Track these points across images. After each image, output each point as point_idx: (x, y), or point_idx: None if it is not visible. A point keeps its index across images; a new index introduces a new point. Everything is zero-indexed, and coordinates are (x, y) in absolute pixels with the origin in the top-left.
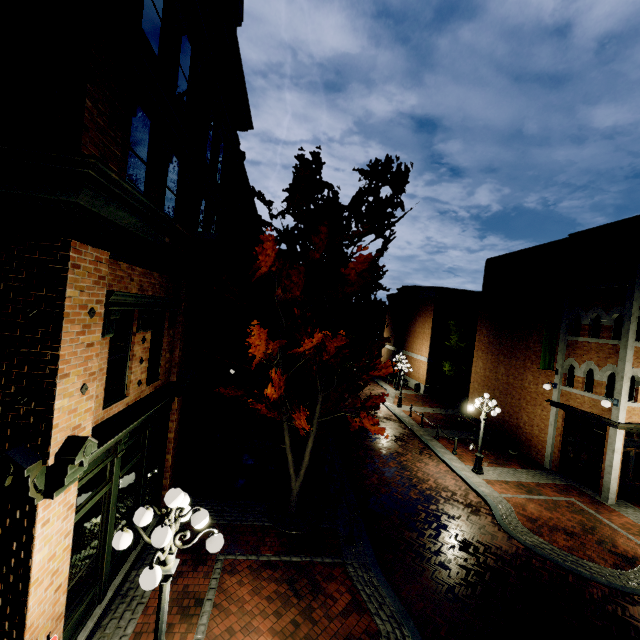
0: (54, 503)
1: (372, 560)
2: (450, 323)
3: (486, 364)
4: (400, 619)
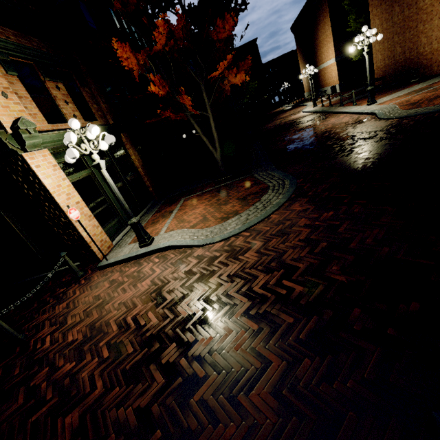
0: (37, 159)
1: (270, 167)
2: (344, 5)
3: (382, 17)
4: (283, 178)
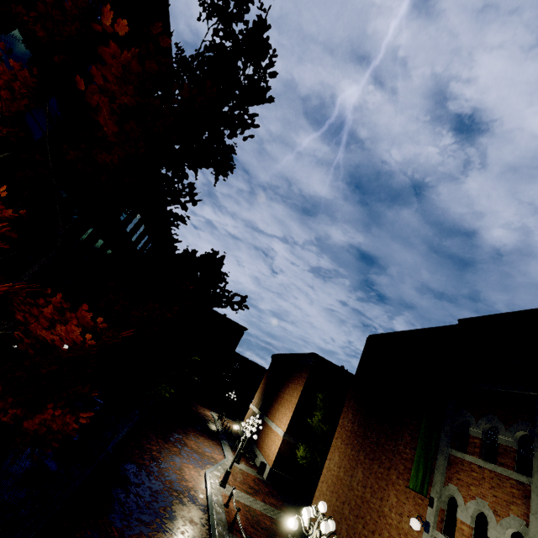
0: None
1: None
2: (318, 396)
3: (343, 460)
4: None
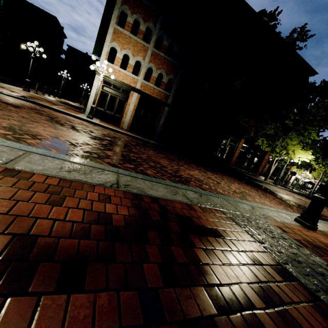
0: None
1: None
2: None
3: None
4: None
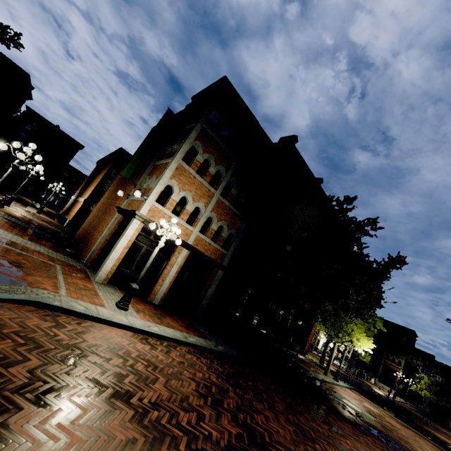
0: None
1: None
2: (112, 171)
3: (109, 194)
4: None
